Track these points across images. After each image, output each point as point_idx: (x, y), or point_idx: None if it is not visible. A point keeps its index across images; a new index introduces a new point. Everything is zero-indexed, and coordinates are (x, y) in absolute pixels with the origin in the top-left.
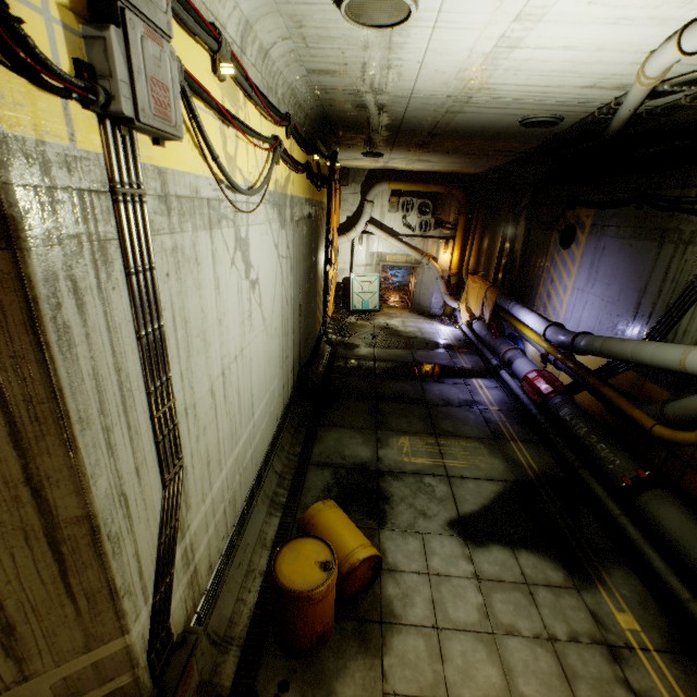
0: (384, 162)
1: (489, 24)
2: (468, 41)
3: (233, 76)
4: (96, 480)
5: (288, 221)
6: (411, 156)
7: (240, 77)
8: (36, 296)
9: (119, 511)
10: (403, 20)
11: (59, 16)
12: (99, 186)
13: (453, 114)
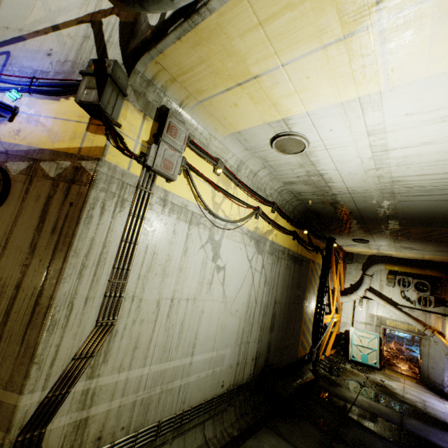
0: (376, 249)
1: (355, 141)
2: (353, 152)
3: (227, 176)
4: (65, 282)
5: (266, 253)
6: (392, 242)
7: (231, 177)
8: (87, 201)
9: (65, 309)
10: (305, 147)
11: (141, 143)
12: (132, 184)
13: (392, 203)
